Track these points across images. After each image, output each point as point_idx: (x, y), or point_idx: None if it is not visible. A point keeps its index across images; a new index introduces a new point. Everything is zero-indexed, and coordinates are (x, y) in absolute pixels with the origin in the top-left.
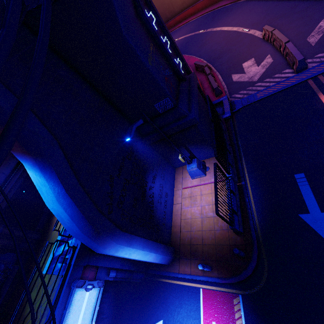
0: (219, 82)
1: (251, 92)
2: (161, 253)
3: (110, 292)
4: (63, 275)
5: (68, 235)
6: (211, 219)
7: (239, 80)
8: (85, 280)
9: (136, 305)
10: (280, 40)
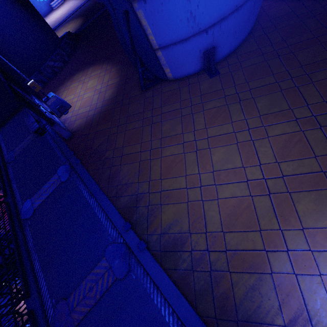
0: None
1: None
2: None
3: None
4: None
5: None
6: None
7: None
8: None
9: None
10: None
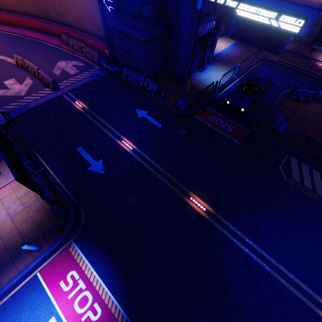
0: None
1: (23, 103)
2: None
3: None
4: None
5: None
6: (24, 211)
7: (6, 95)
8: None
9: None
10: (32, 67)
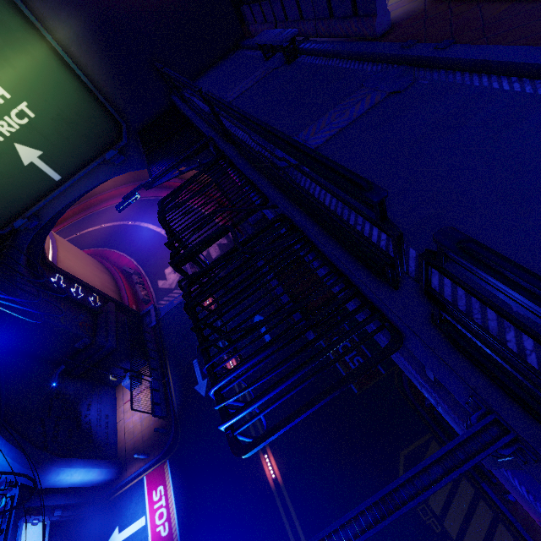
0: (148, 288)
1: (171, 299)
2: (106, 467)
3: (59, 535)
4: (5, 524)
5: (4, 488)
6: (148, 418)
7: (163, 287)
8: (30, 516)
9: (92, 538)
10: None
